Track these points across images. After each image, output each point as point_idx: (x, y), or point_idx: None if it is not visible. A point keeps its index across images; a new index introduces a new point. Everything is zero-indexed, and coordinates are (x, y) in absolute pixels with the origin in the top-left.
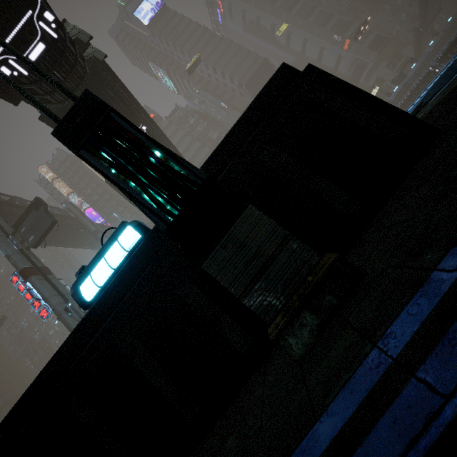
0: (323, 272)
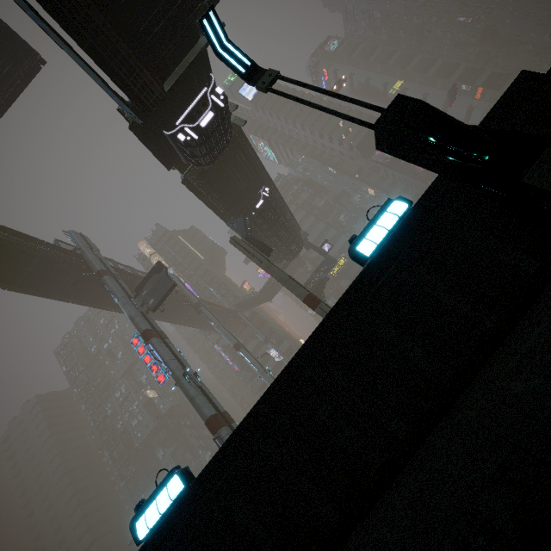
0: None
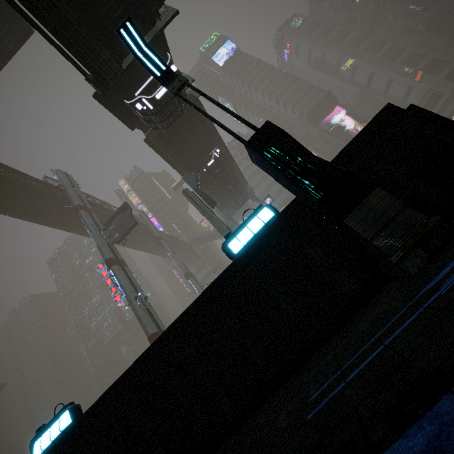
0: (431, 226)
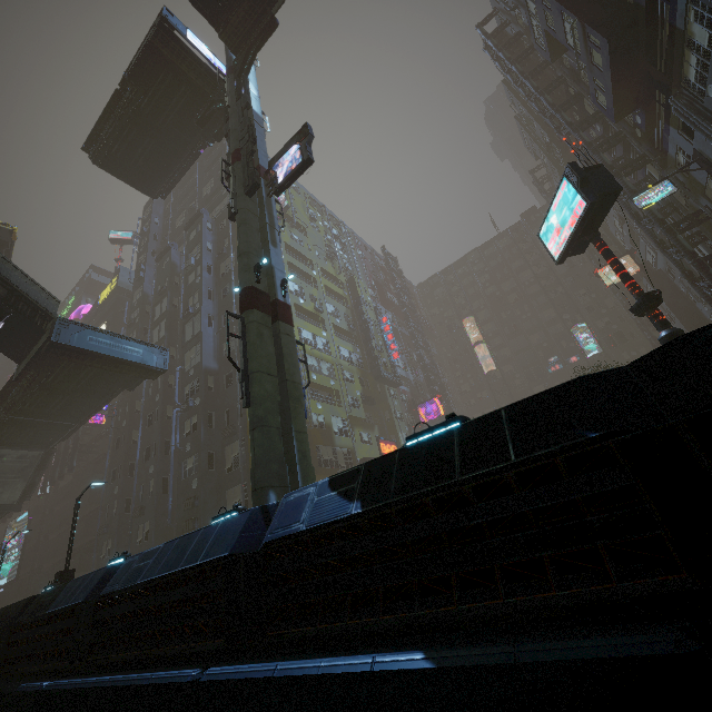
0: None
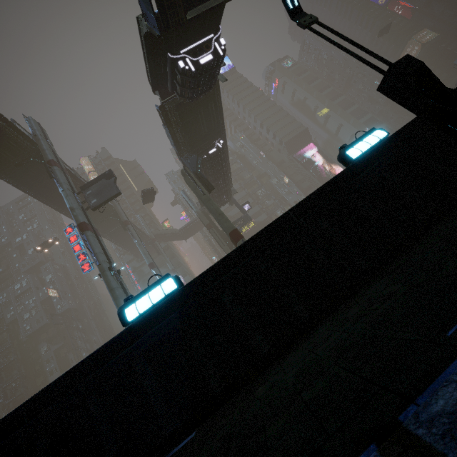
0: None
